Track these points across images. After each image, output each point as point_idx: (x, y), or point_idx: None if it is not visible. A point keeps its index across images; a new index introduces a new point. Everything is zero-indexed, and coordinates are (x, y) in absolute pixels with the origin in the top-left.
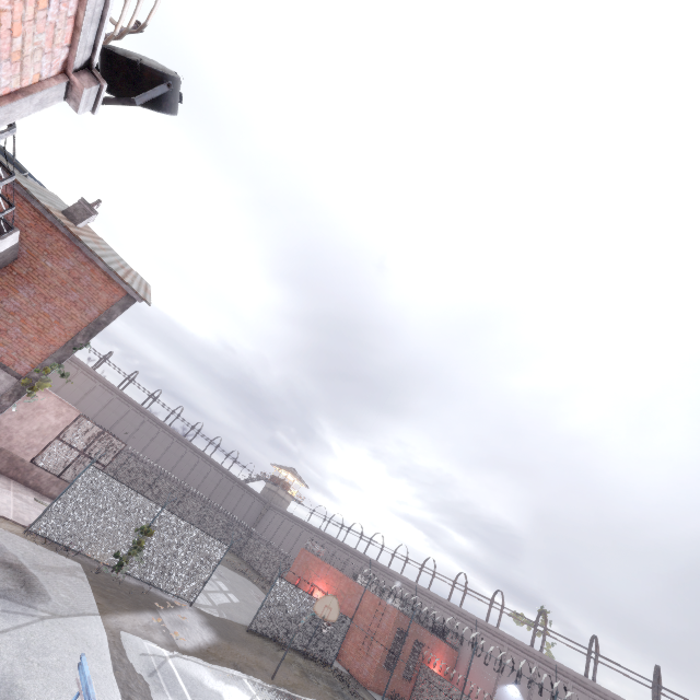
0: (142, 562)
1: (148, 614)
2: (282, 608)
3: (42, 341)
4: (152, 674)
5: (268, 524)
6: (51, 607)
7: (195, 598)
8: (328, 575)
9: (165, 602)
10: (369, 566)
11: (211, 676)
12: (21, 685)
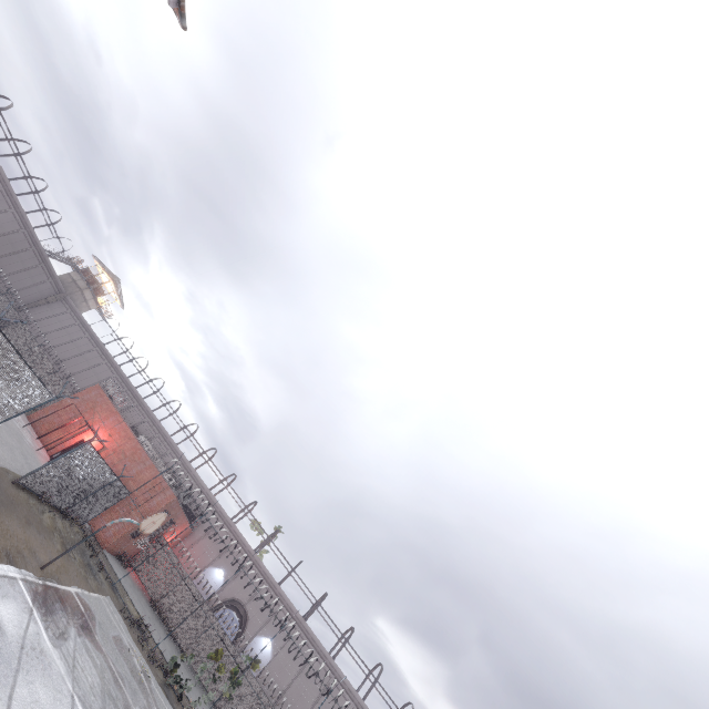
0: None
1: None
2: (70, 471)
3: None
4: None
5: (50, 316)
6: None
7: None
8: (116, 429)
9: None
10: (151, 424)
11: None
12: None
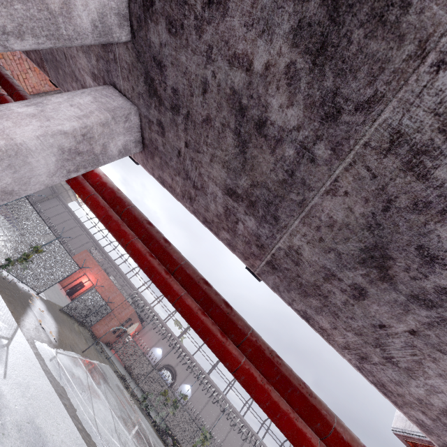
0: (26, 269)
1: (30, 313)
2: (85, 302)
3: (40, 75)
4: (60, 377)
5: (50, 207)
6: (3, 330)
7: (42, 291)
8: (99, 274)
9: (28, 294)
10: (114, 268)
11: (71, 363)
12: (39, 425)
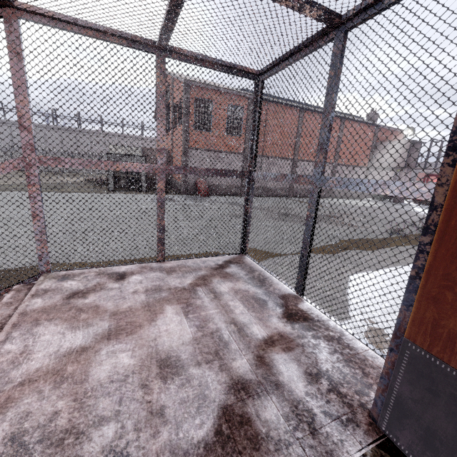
0: None
1: None
2: None
3: None
4: None
5: None
6: None
7: None
8: None
9: None
10: None
11: None
12: None
